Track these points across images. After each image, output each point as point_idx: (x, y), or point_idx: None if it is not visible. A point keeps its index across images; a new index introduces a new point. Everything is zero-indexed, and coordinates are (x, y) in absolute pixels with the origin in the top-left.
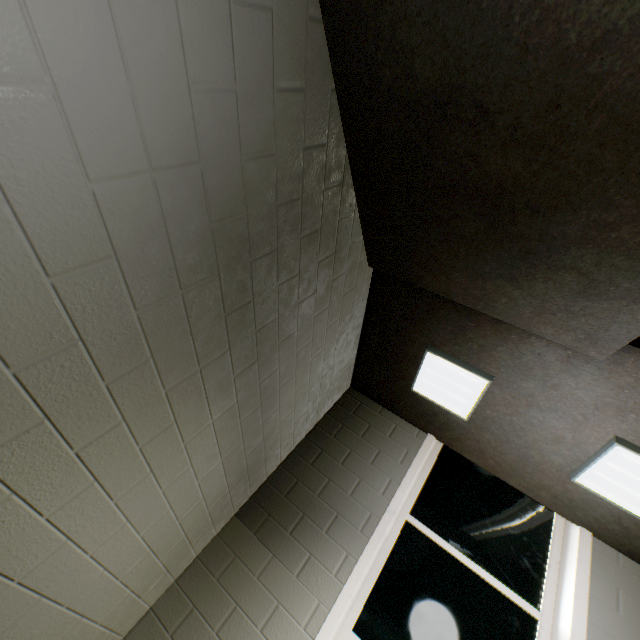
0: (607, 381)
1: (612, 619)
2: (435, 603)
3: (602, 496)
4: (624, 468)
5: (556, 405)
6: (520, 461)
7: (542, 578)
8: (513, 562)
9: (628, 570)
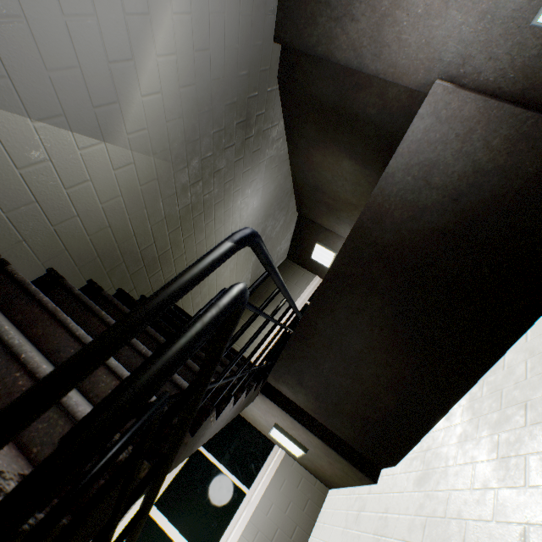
0: (265, 404)
1: (275, 493)
2: (199, 489)
3: (279, 442)
4: (280, 435)
5: (255, 405)
6: (254, 420)
7: (258, 473)
8: (246, 466)
9: (295, 469)
